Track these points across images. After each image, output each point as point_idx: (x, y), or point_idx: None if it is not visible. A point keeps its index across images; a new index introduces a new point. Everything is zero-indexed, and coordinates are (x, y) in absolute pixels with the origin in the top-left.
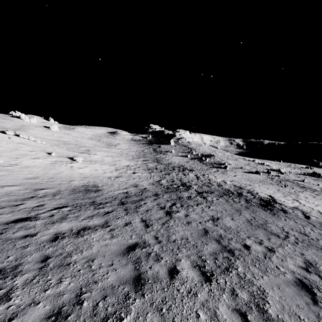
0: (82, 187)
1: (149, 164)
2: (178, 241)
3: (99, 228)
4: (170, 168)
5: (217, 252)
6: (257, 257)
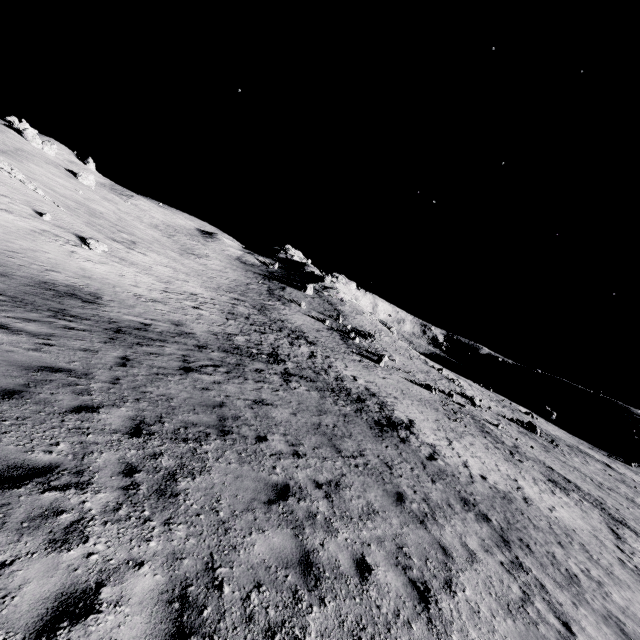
0: (65, 287)
1: (241, 307)
2: (151, 394)
3: (26, 334)
4: (275, 327)
5: (199, 424)
6: (259, 451)
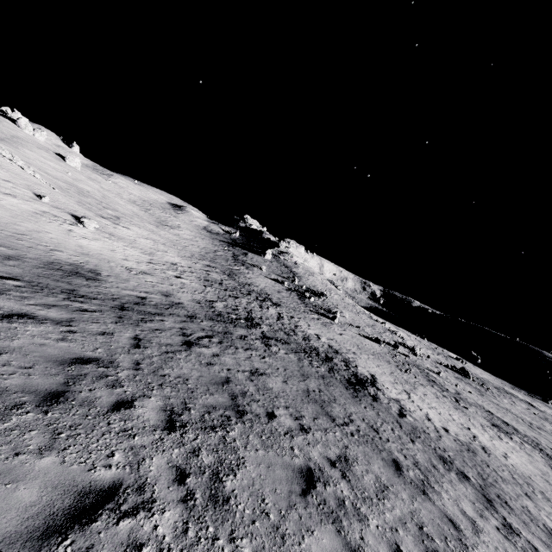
0: (69, 266)
1: (213, 273)
2: (170, 377)
3: (50, 322)
4: (244, 291)
5: (218, 407)
6: (274, 430)
